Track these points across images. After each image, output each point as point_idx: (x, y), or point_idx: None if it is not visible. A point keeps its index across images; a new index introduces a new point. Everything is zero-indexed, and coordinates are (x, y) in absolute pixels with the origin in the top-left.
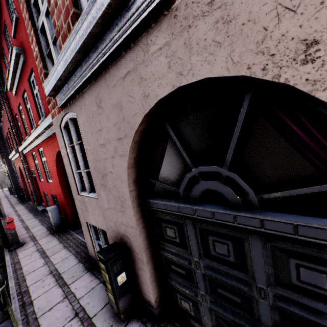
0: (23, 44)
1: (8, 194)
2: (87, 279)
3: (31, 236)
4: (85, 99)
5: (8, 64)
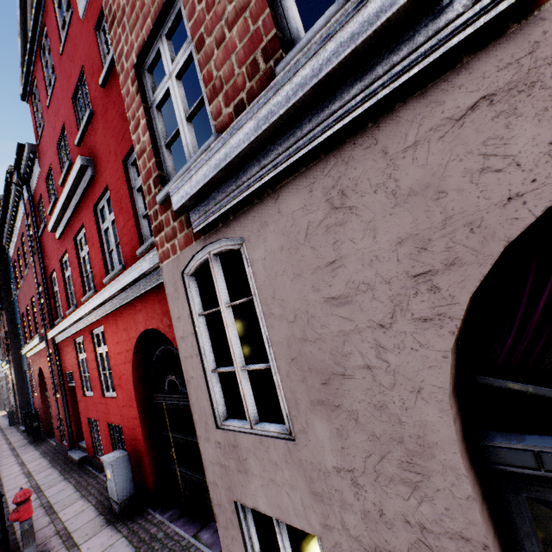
0: (95, 151)
1: (6, 424)
2: None
3: (63, 533)
4: (282, 201)
5: (56, 189)
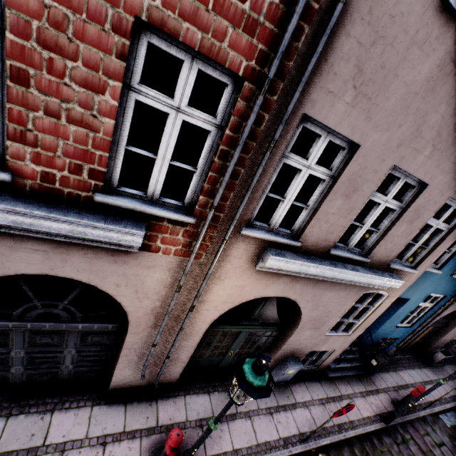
0: None
1: None
2: None
3: None
4: None
5: None
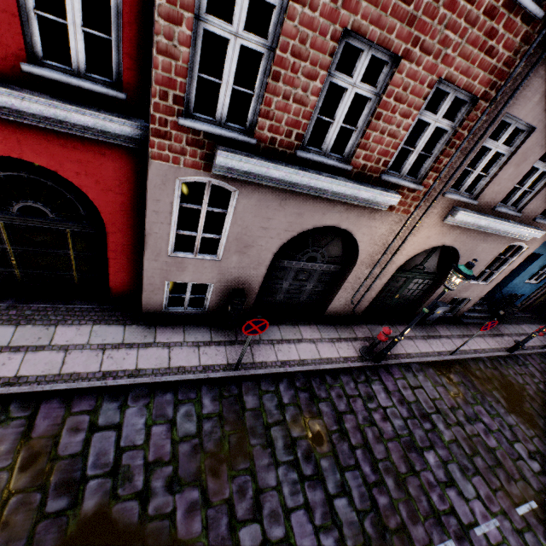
0: None
1: None
2: (167, 330)
3: None
4: (266, 191)
5: None
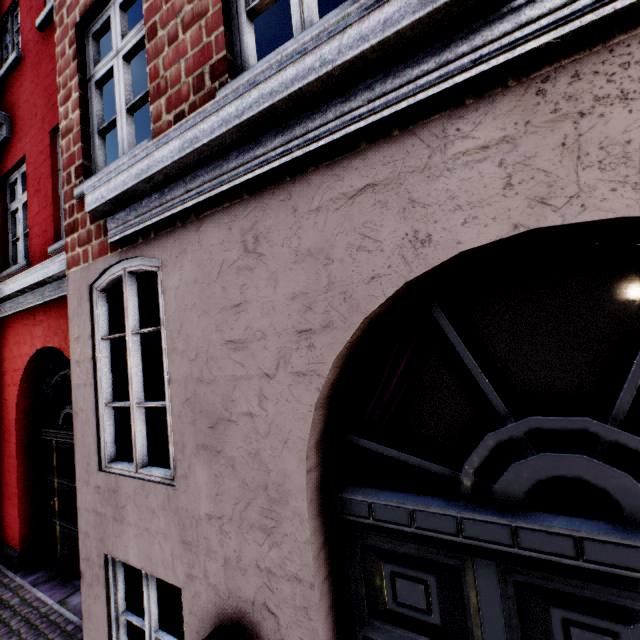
0: (15, 107)
1: None
2: None
3: None
4: (204, 231)
5: None
